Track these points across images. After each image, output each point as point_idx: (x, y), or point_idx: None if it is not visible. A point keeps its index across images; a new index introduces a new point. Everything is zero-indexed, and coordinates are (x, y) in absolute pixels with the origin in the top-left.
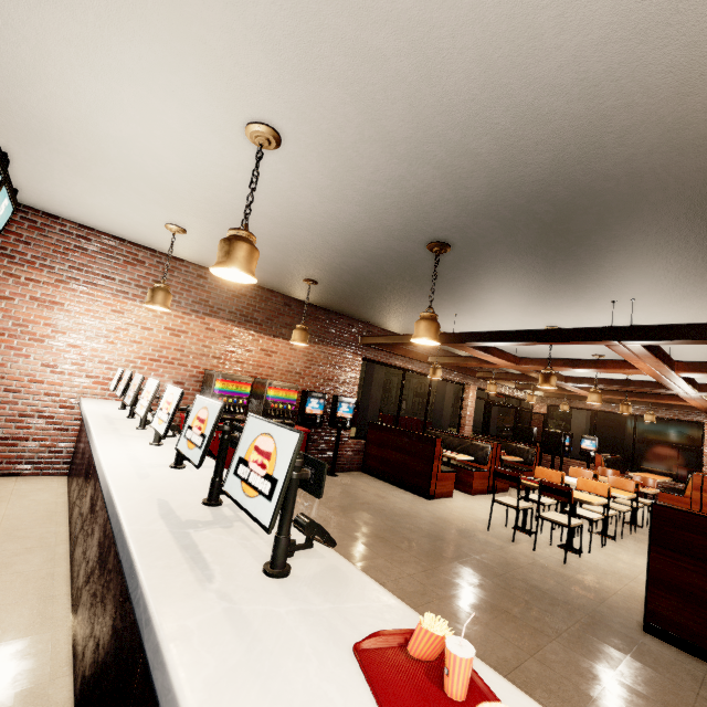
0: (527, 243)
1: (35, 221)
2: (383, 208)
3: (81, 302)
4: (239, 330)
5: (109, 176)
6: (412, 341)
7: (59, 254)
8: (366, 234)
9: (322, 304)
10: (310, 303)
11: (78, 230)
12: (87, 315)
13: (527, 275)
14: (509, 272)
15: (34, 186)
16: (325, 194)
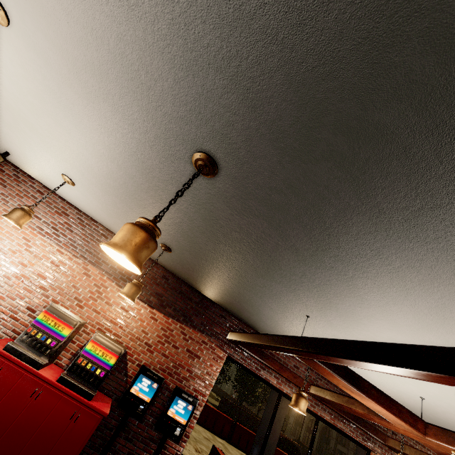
0: (291, 123)
1: (20, 177)
2: (120, 95)
3: (8, 225)
4: (111, 284)
5: (11, 120)
6: (118, 262)
7: (18, 196)
8: (144, 156)
9: (195, 285)
10: (188, 283)
11: (41, 188)
12: (5, 235)
13: (342, 220)
14: (313, 213)
15: (9, 146)
16: (79, 91)
